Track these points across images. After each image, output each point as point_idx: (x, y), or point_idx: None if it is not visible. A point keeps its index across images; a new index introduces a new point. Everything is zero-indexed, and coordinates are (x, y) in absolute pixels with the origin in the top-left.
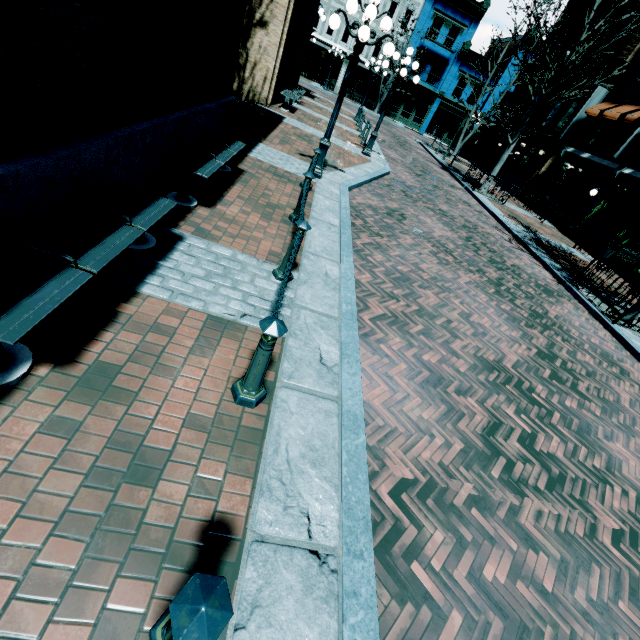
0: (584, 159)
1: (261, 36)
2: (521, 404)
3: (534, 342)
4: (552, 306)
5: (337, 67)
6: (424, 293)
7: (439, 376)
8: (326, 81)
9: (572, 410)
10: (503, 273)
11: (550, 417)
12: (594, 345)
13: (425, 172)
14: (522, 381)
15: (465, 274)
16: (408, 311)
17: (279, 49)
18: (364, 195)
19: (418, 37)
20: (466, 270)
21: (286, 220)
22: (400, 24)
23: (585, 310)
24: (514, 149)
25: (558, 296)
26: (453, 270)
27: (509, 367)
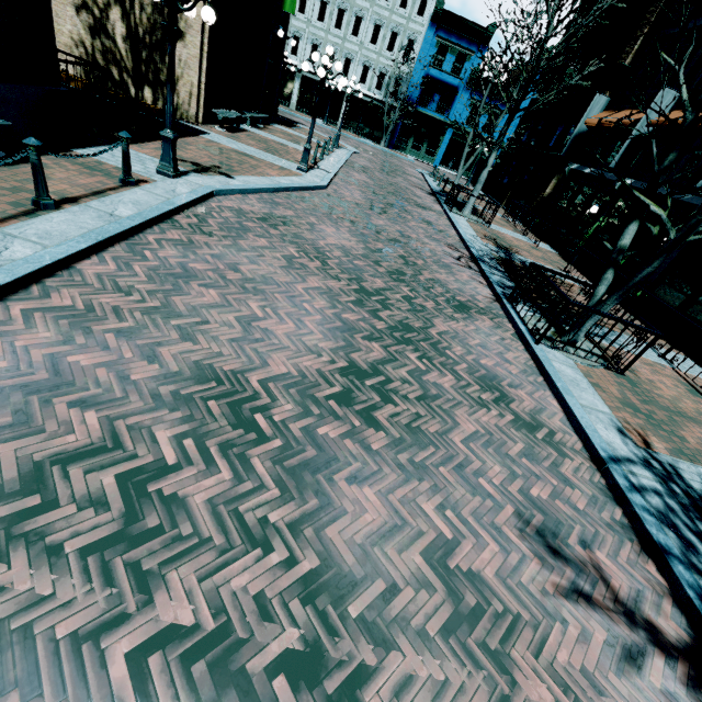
0: (587, 174)
1: (179, 49)
2: (210, 426)
3: (355, 355)
4: (450, 322)
5: (339, 102)
6: (201, 292)
7: (67, 381)
8: (325, 116)
9: (322, 439)
10: (399, 284)
11: (255, 446)
12: (480, 366)
13: (394, 194)
14: (258, 398)
15: (320, 280)
16: (131, 307)
17: (202, 62)
18: (245, 201)
19: (422, 66)
20: (329, 277)
21: (25, 204)
22: (402, 54)
23: (511, 330)
24: (523, 173)
25: (477, 313)
26: (302, 275)
27: (253, 380)
